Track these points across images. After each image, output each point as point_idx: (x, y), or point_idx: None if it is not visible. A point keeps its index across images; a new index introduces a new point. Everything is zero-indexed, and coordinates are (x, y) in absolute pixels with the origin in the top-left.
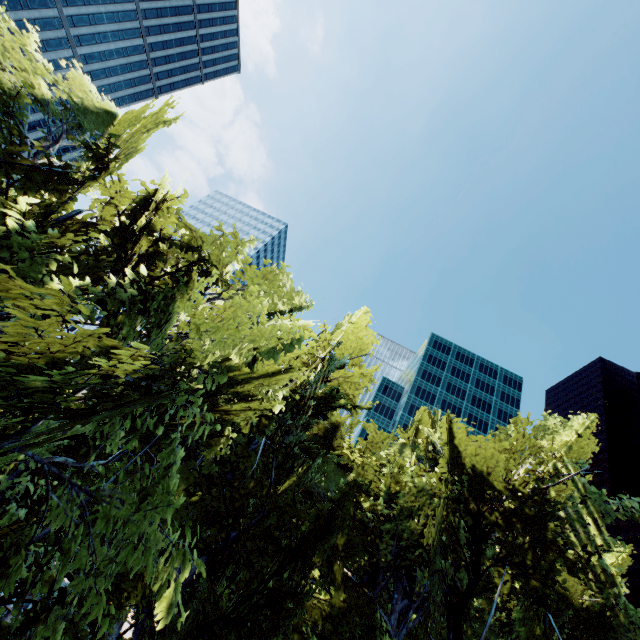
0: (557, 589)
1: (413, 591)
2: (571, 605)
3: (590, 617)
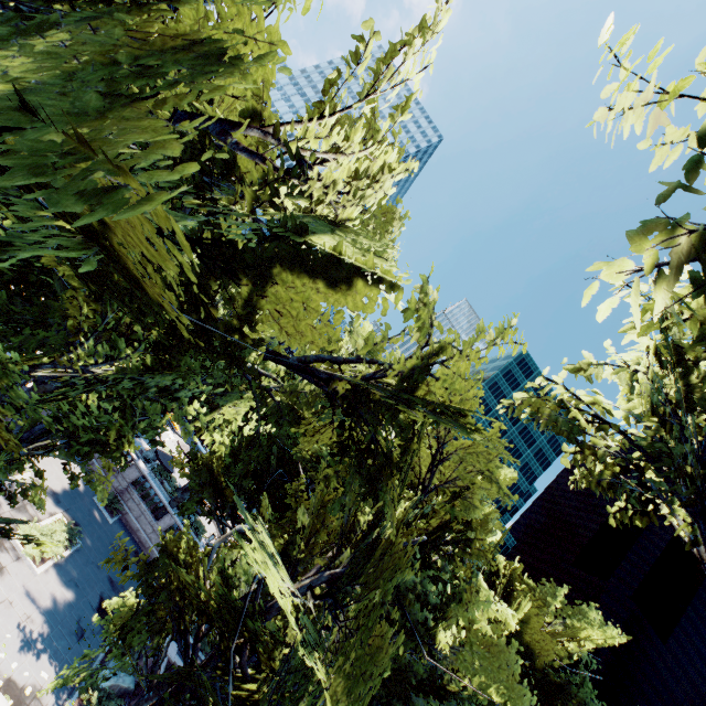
0: None
1: None
2: None
3: None
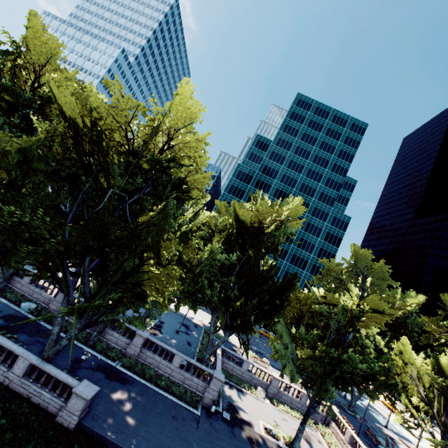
0: (241, 218)
1: (78, 196)
2: (247, 225)
3: (255, 230)
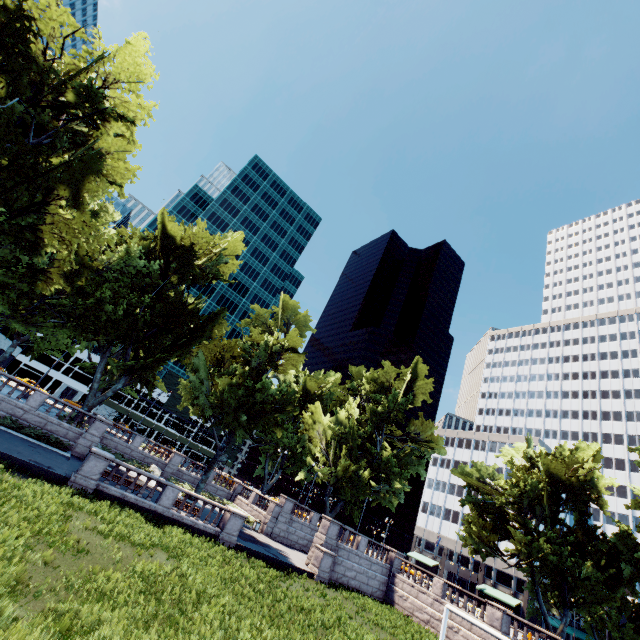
0: (169, 233)
1: None
2: (176, 243)
3: (186, 250)
